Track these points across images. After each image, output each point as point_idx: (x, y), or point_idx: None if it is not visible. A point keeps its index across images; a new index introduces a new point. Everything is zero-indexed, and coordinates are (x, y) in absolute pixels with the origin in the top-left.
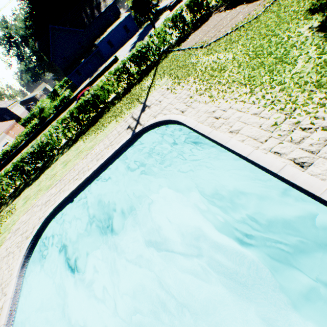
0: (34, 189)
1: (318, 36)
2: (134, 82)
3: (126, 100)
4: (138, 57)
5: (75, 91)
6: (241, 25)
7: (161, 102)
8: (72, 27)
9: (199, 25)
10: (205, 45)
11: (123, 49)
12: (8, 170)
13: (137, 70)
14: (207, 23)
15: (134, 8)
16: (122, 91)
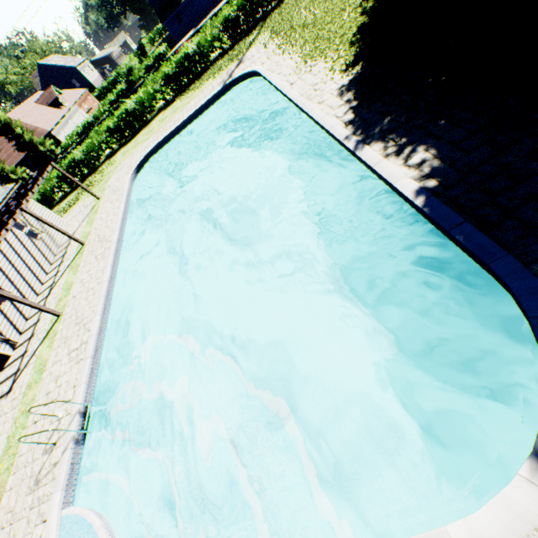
0: (132, 145)
1: (360, 2)
2: (241, 36)
3: (228, 57)
4: (249, 4)
5: (172, 49)
6: None
7: (254, 58)
8: None
9: None
10: None
11: None
12: (106, 126)
13: (246, 20)
14: None
15: None
16: (227, 48)
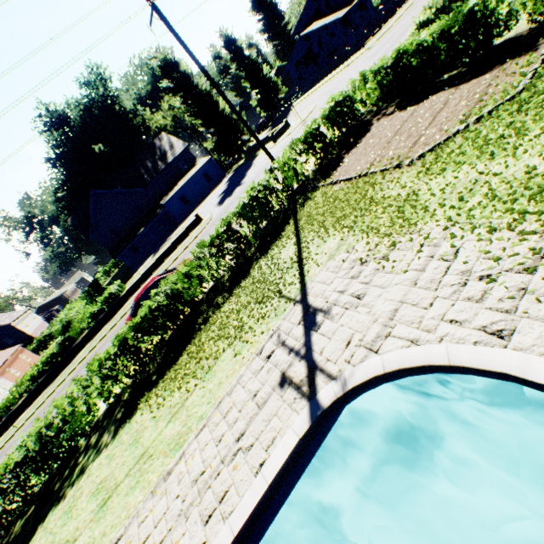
0: None
1: None
2: (249, 252)
3: (246, 294)
4: (254, 208)
5: (129, 278)
6: (490, 109)
7: (365, 299)
8: (125, 188)
9: (352, 141)
10: (408, 161)
11: (207, 203)
12: None
13: (252, 230)
14: (371, 134)
15: (216, 149)
16: (228, 274)
